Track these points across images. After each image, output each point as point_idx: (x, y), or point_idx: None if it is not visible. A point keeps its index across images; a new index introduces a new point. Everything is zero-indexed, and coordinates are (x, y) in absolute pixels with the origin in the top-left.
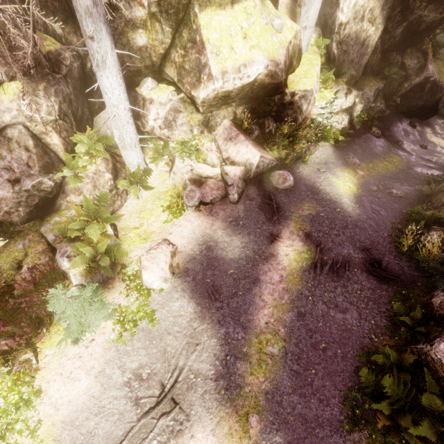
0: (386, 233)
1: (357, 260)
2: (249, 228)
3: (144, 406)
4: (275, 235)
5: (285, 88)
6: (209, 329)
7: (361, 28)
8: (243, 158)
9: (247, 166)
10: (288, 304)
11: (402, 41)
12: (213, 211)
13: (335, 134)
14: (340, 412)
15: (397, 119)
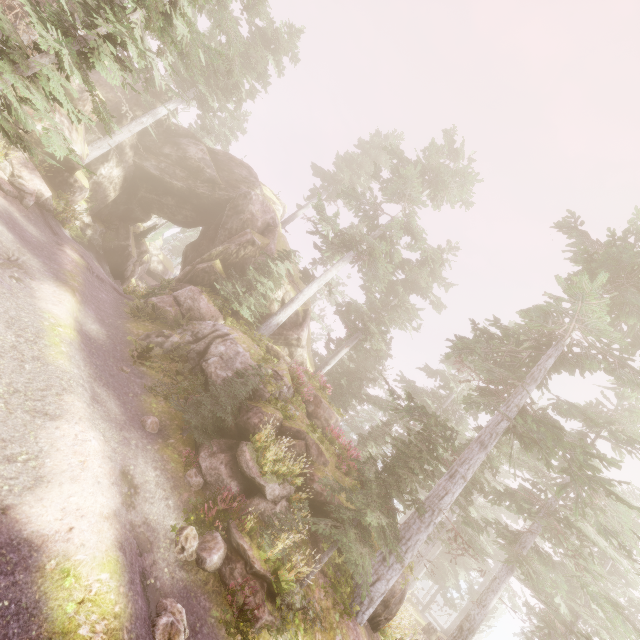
0: (117, 287)
1: (108, 283)
2: (40, 229)
3: (0, 256)
4: (61, 244)
5: (74, 174)
6: (30, 254)
7: (108, 187)
8: (36, 186)
9: (38, 194)
10: (81, 272)
11: (122, 215)
12: (8, 199)
13: (78, 232)
14: (114, 314)
15: (105, 262)
